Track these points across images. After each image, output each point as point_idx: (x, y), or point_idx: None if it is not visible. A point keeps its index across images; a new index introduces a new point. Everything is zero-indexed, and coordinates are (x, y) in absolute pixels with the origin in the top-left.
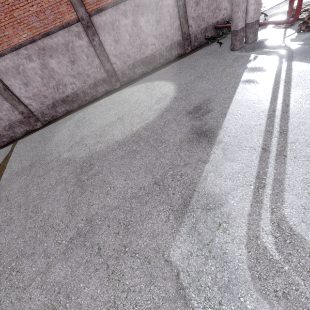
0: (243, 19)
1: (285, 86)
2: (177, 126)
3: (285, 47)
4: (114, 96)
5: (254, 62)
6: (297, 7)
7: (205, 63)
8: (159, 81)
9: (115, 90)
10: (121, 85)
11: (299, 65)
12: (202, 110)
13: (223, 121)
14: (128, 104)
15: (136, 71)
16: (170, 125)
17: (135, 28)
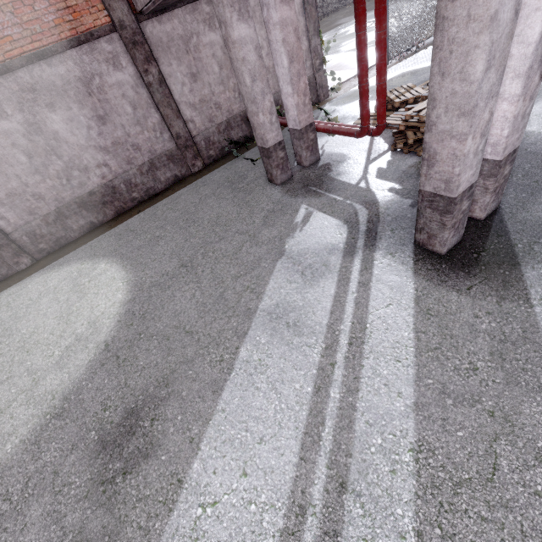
0: (275, 126)
1: (348, 367)
2: (42, 521)
3: (366, 193)
4: (1, 302)
5: (301, 236)
6: (378, 108)
7: (212, 216)
8: (109, 260)
9: (16, 276)
10: (35, 258)
11: (386, 270)
12: (135, 436)
13: (159, 537)
14: (3, 350)
15: (72, 225)
16: (31, 508)
17: (40, 136)
